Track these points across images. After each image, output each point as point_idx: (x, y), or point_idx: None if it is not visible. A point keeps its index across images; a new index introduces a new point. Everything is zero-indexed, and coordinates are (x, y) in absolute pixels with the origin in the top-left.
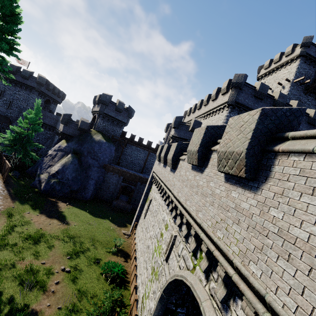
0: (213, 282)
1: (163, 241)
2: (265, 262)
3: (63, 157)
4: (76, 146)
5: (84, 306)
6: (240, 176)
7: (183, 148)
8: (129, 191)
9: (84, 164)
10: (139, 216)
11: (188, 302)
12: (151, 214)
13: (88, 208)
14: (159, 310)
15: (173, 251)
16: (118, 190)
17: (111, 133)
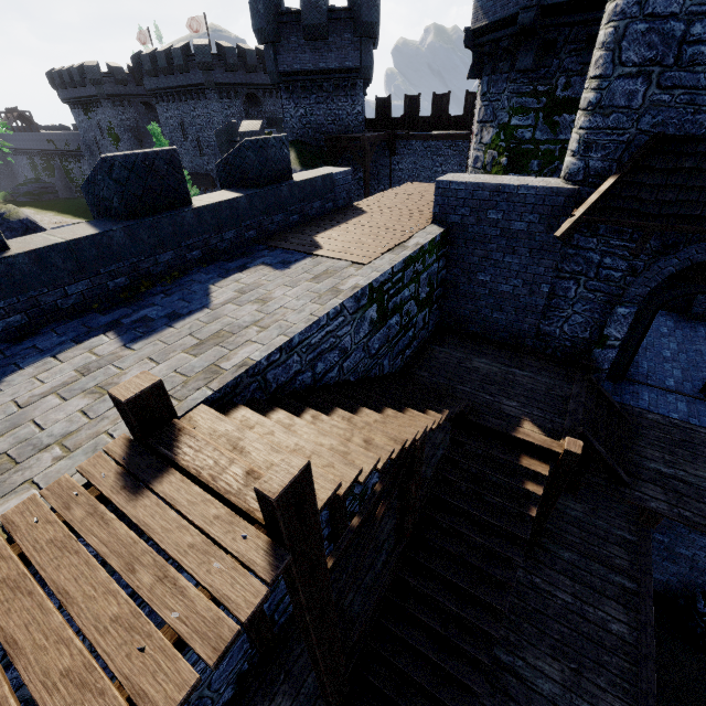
0: None
1: None
2: None
3: None
4: None
5: None
6: None
7: None
8: None
9: None
10: None
11: None
12: None
13: None
14: None
15: None
16: None
17: (330, 129)
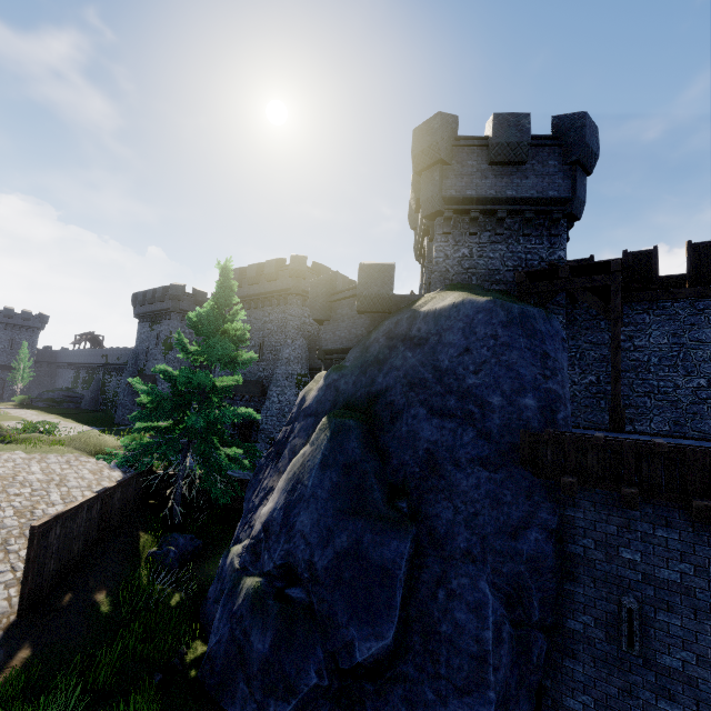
0: None
1: None
2: None
3: (307, 439)
4: (354, 375)
5: None
6: None
7: None
8: None
9: (400, 458)
10: None
11: None
12: None
13: None
14: None
15: None
16: None
17: (509, 277)
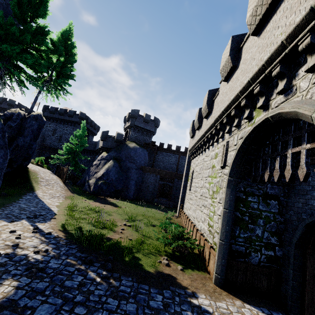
0: (273, 101)
1: (216, 165)
2: (305, 2)
3: (106, 163)
4: (115, 154)
5: (151, 242)
6: (269, 3)
7: (214, 93)
8: (167, 193)
9: (124, 167)
10: (183, 197)
11: (257, 190)
12: (197, 176)
13: (133, 202)
14: (229, 194)
15: (229, 152)
16: (157, 189)
17: (142, 142)
